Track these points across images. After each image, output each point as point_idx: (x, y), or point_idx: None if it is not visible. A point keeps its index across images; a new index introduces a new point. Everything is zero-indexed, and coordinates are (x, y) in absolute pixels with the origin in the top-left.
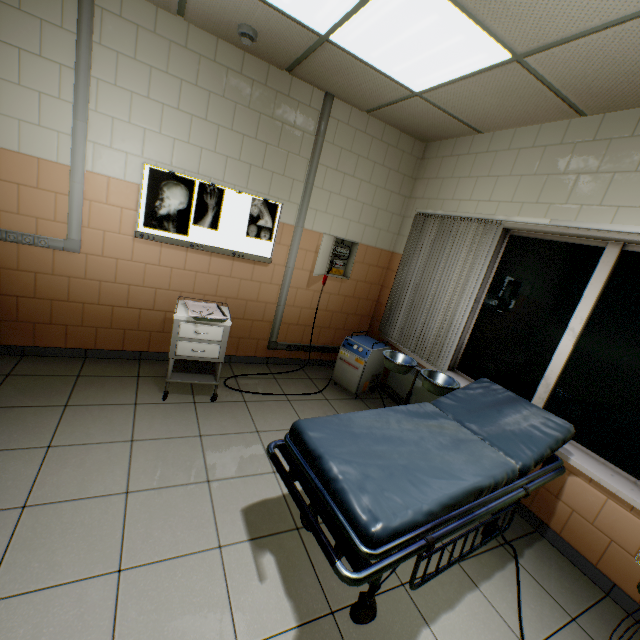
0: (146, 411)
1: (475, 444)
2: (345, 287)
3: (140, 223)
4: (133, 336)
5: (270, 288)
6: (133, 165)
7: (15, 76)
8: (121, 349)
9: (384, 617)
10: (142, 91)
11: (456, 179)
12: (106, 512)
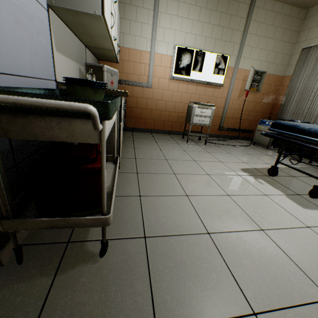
0: (183, 145)
1: None
2: (256, 98)
3: (172, 72)
4: (166, 124)
5: (221, 100)
6: (170, 48)
7: (135, 18)
8: (162, 129)
9: None
10: (175, 13)
11: None
12: (192, 163)
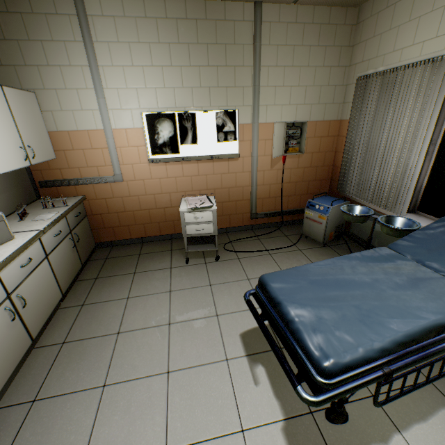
0: (177, 272)
1: (436, 282)
2: (302, 160)
3: (149, 153)
4: (164, 225)
5: (243, 175)
6: (136, 116)
7: (62, 84)
8: (160, 234)
9: (356, 420)
10: (128, 63)
11: (395, 29)
12: (159, 336)
